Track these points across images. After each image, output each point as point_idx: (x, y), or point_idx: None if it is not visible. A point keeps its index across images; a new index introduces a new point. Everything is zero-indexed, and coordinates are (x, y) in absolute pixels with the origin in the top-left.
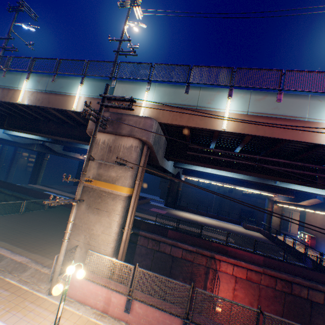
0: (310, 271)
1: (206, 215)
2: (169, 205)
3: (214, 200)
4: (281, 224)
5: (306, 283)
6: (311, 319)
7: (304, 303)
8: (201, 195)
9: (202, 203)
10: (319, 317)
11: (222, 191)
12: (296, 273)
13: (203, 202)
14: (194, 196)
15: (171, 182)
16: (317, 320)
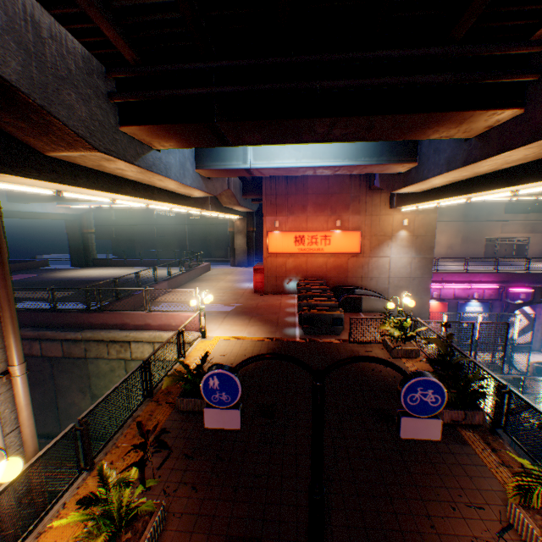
0: (44, 315)
1: (142, 264)
2: (77, 263)
3: (189, 237)
4: (252, 250)
5: (33, 334)
6: (57, 383)
7: (44, 363)
8: (167, 233)
9: (172, 247)
10: (66, 376)
11: (204, 219)
12: (28, 324)
13: (172, 244)
14: (155, 238)
15: (67, 222)
16: (64, 381)
